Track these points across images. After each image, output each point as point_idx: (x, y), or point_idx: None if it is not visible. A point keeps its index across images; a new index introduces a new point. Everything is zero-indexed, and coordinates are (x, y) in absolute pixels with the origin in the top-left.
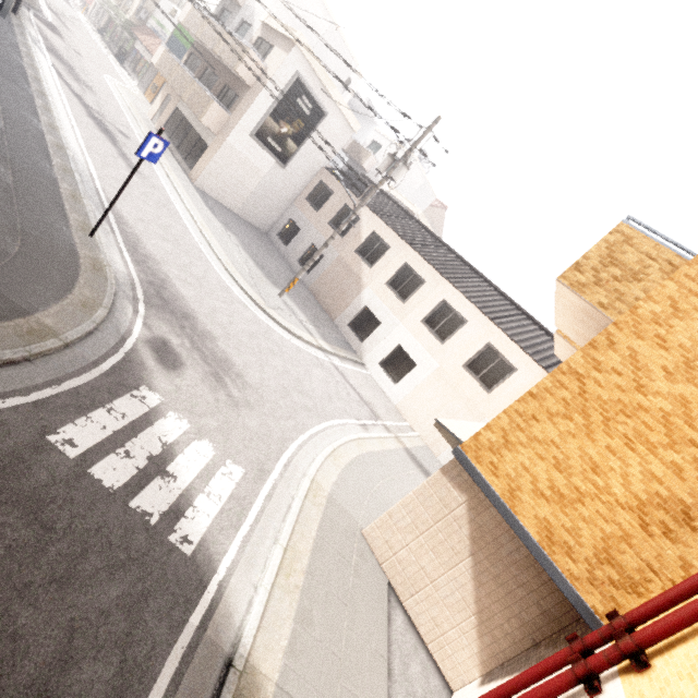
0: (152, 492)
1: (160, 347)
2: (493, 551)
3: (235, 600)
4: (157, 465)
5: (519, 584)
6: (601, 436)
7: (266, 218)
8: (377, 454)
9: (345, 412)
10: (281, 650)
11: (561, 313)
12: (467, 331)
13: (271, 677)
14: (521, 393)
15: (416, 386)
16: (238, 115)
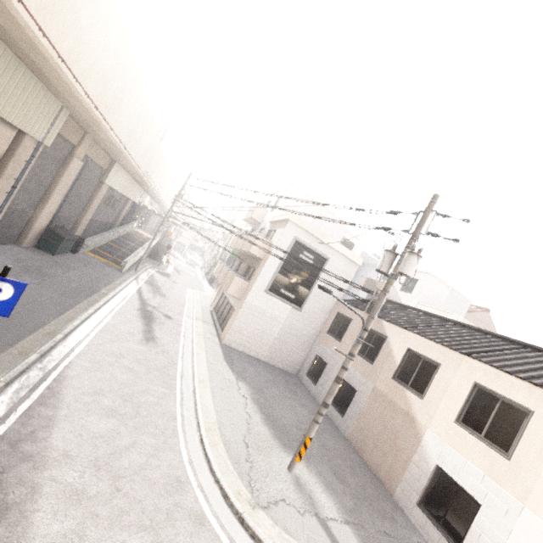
0: None
1: None
2: None
3: None
4: None
5: None
6: None
7: (293, 359)
8: None
9: None
10: None
11: None
12: None
13: None
14: None
15: None
16: (253, 279)
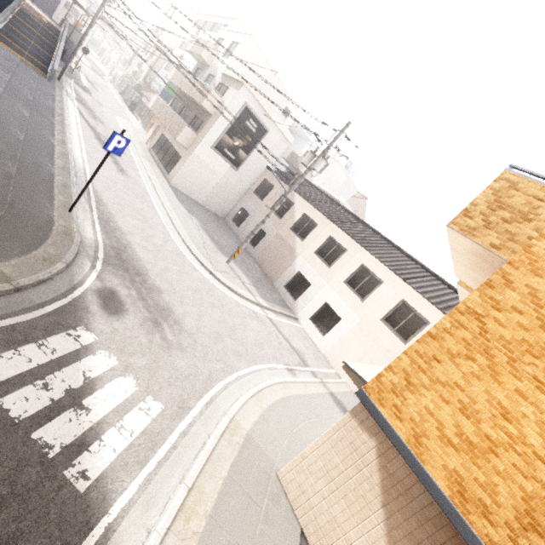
0: (60, 424)
1: (108, 296)
2: (405, 503)
3: None
4: (74, 397)
5: (436, 544)
6: (508, 378)
7: (224, 207)
8: (302, 397)
9: (274, 358)
10: None
11: (458, 262)
12: (383, 289)
13: None
14: None
15: (341, 337)
16: (203, 134)
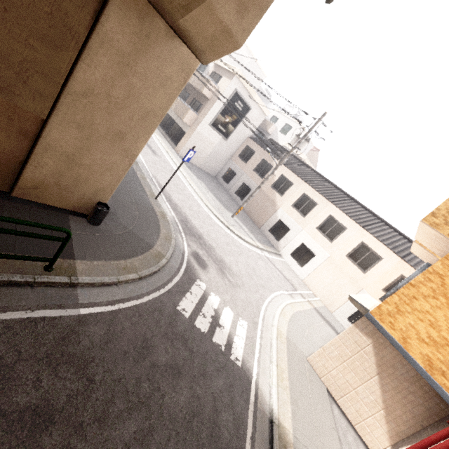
0: (217, 334)
1: (196, 256)
2: (391, 372)
3: (263, 391)
4: (215, 320)
5: (410, 392)
6: None
7: (215, 168)
8: (302, 312)
9: (279, 287)
10: (290, 418)
11: (421, 235)
12: (347, 234)
13: (289, 430)
14: (387, 273)
15: (315, 268)
16: (202, 115)
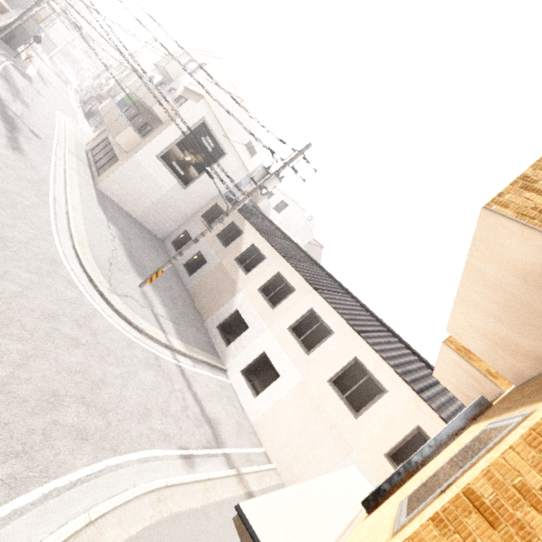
0: None
1: None
2: None
3: None
4: None
5: None
6: None
7: (164, 227)
8: (193, 514)
9: (164, 437)
10: None
11: (469, 302)
12: (333, 342)
13: None
14: (393, 420)
15: (277, 401)
16: (148, 140)
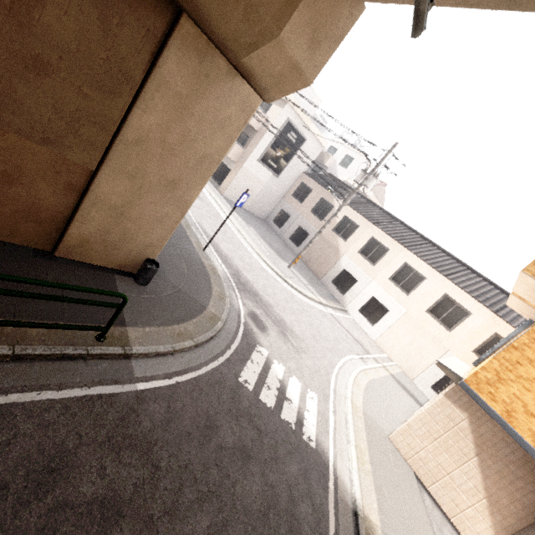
0: (286, 410)
1: (254, 317)
2: (493, 453)
3: (343, 477)
4: (281, 393)
5: (517, 477)
6: None
7: (265, 210)
8: (377, 380)
9: (349, 350)
10: (376, 509)
11: (520, 286)
12: (426, 285)
13: (377, 524)
14: (477, 331)
15: (389, 327)
16: (250, 149)
